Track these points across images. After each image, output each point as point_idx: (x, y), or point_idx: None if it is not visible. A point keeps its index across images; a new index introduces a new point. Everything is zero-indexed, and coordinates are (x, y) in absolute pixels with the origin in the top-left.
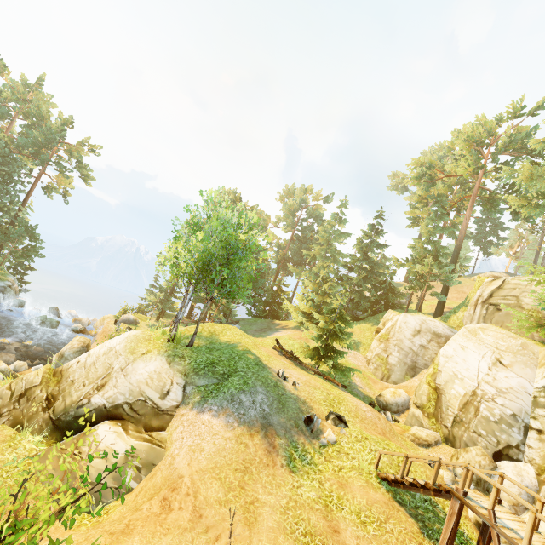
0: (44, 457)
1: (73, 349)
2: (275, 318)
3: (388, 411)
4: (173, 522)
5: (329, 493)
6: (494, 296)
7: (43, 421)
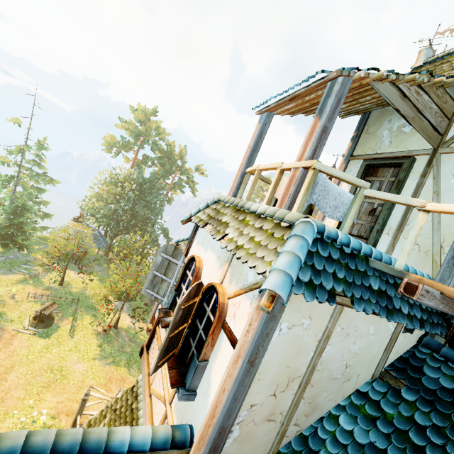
0: None
1: None
2: None
3: None
4: None
5: None
6: None
7: None
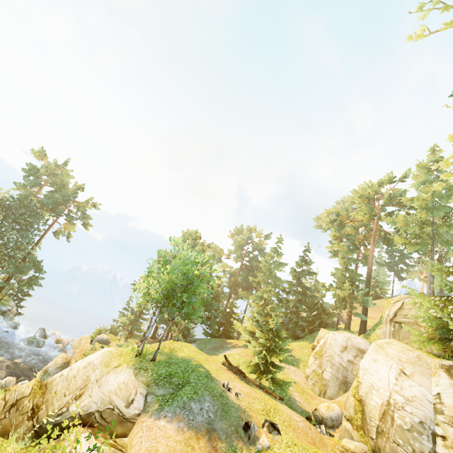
0: None
1: (56, 365)
2: (227, 337)
3: (322, 425)
4: None
5: None
6: (397, 315)
7: (27, 429)
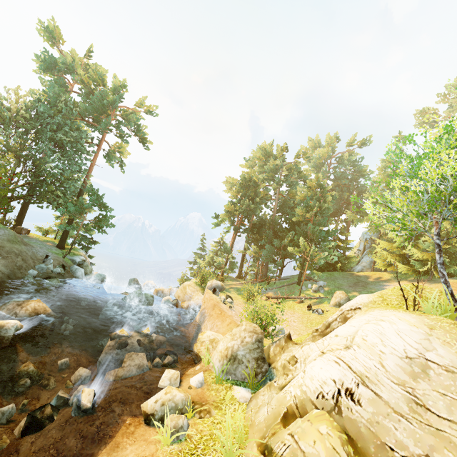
0: None
1: (247, 345)
2: (339, 269)
3: None
4: None
5: None
6: None
7: None
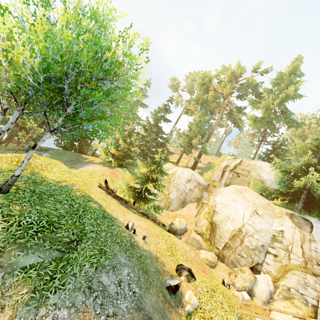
0: None
1: None
2: (80, 151)
3: (182, 238)
4: None
5: None
6: (237, 168)
7: None
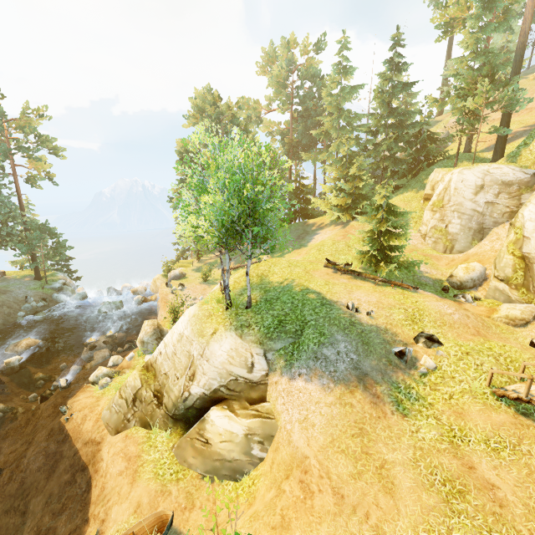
0: (181, 448)
1: (148, 334)
2: (306, 216)
3: (467, 294)
4: (321, 509)
5: (450, 427)
6: None
7: (163, 417)
